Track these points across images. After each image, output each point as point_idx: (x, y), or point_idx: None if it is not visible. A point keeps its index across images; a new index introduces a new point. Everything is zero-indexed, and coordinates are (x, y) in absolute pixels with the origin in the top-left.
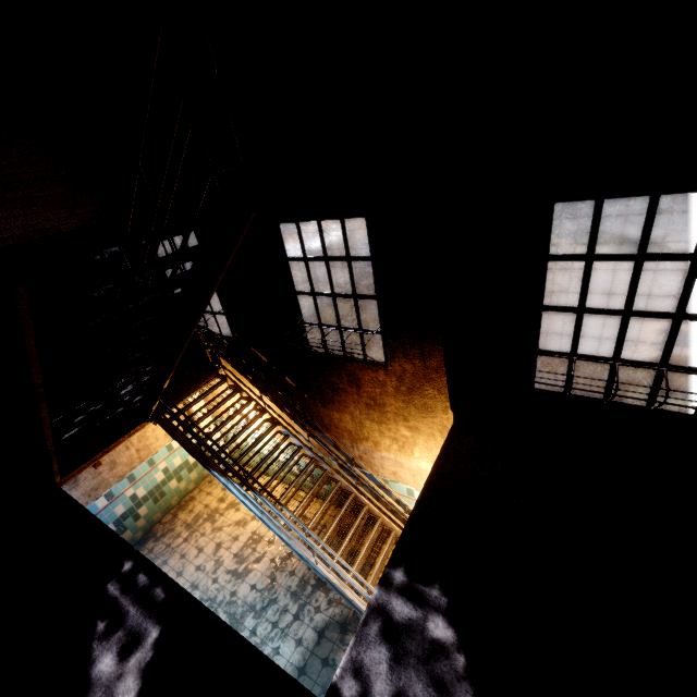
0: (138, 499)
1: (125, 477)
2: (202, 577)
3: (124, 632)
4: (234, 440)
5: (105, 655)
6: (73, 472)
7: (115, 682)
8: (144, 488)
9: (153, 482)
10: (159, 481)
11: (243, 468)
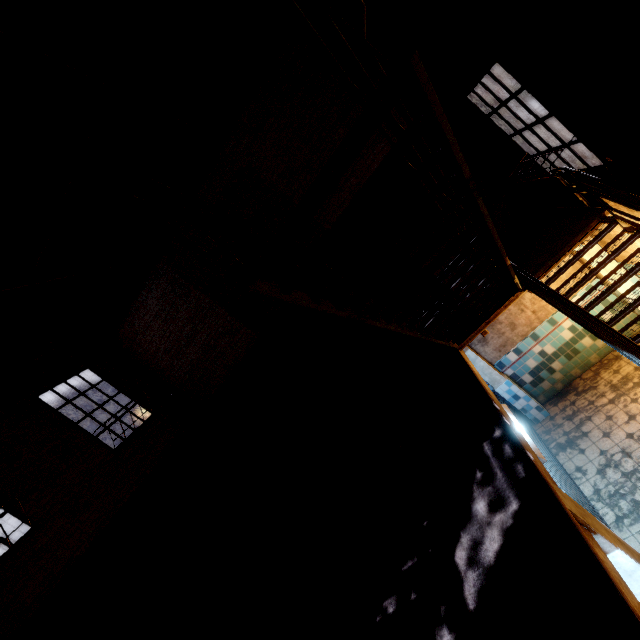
0: (548, 355)
1: (528, 336)
2: (634, 447)
3: (492, 489)
4: (639, 303)
5: (479, 499)
6: (466, 339)
7: (485, 526)
8: (551, 345)
9: (559, 341)
10: (567, 340)
11: (639, 349)
